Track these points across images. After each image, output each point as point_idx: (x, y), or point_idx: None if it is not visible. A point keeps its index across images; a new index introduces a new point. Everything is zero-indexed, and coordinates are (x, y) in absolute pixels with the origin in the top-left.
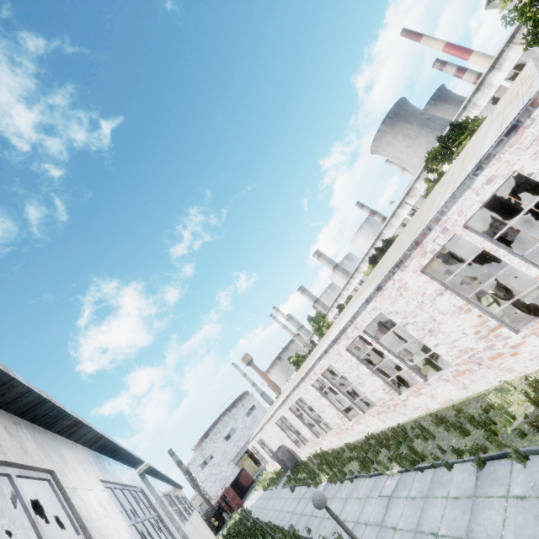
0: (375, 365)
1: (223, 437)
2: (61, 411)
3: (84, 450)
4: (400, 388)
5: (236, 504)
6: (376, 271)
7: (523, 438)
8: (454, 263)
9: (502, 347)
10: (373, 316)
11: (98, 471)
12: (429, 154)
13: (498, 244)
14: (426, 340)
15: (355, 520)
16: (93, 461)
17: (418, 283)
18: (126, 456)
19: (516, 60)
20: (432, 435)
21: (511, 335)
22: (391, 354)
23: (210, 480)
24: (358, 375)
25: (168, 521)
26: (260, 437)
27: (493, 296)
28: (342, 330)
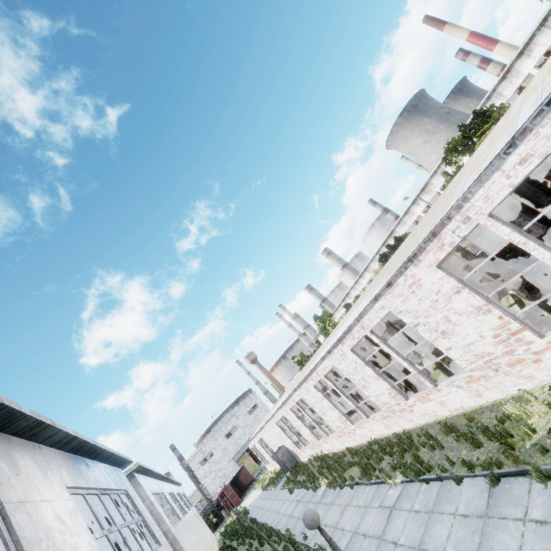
0: (381, 367)
1: (224, 435)
2: (14, 411)
3: (52, 453)
4: (407, 393)
5: (235, 501)
6: (387, 267)
7: (544, 454)
8: (472, 260)
9: (523, 352)
10: (381, 315)
11: (67, 476)
12: (448, 145)
13: (527, 236)
14: (438, 343)
15: (354, 529)
16: (63, 465)
17: (432, 279)
18: (110, 457)
19: (548, 45)
20: (440, 445)
21: (535, 340)
22: (399, 356)
23: (209, 477)
24: (363, 377)
25: (154, 525)
26: (261, 437)
27: (514, 297)
28: (347, 329)
